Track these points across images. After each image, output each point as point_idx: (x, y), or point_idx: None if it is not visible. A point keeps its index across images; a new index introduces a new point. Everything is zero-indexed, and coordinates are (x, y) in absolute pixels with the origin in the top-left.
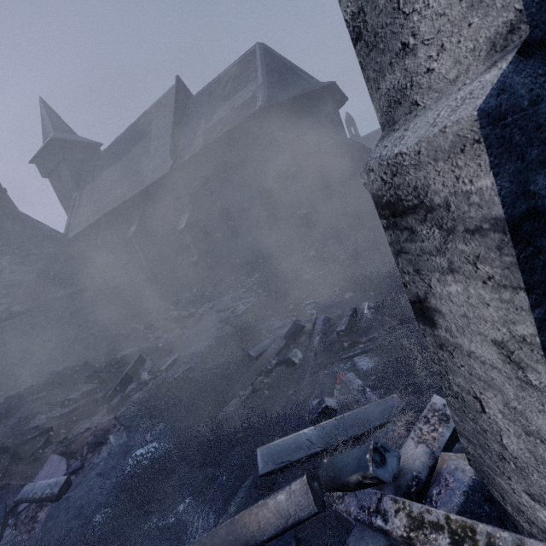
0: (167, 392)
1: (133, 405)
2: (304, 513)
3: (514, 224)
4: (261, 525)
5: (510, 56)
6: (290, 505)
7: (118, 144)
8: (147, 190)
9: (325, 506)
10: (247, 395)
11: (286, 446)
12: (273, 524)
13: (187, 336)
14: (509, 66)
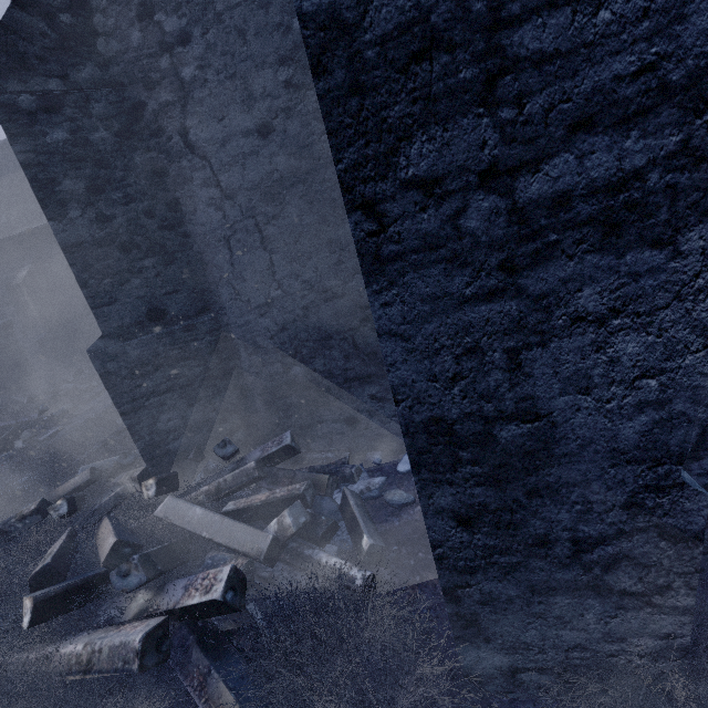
0: (38, 453)
1: (2, 464)
2: (85, 480)
3: (101, 375)
4: (65, 490)
5: (98, 338)
6: (80, 479)
7: (6, 150)
8: (47, 227)
9: (99, 479)
10: (99, 448)
11: (99, 465)
12: (71, 488)
13: (79, 411)
14: (97, 341)
